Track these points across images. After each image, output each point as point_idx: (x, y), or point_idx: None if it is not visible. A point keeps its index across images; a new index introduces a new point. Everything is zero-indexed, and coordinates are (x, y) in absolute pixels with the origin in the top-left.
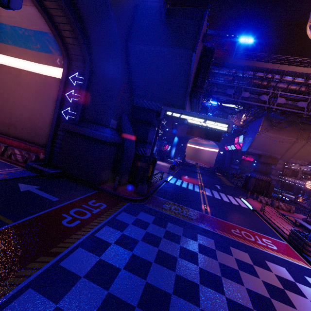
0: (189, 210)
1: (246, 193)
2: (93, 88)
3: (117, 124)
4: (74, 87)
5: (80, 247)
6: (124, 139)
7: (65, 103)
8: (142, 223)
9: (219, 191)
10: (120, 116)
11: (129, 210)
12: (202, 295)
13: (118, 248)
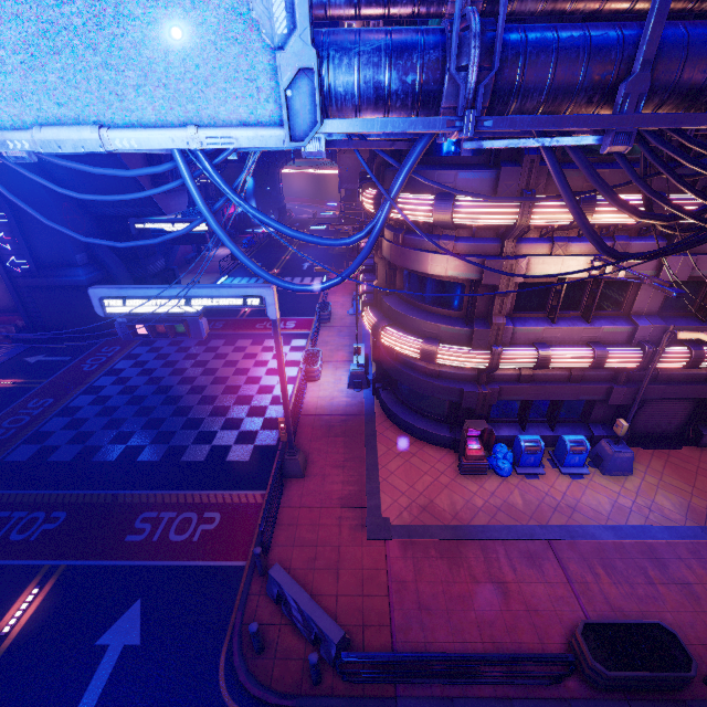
0: (219, 321)
1: (354, 259)
2: (28, 224)
3: (88, 256)
4: (1, 229)
5: (104, 376)
6: (107, 270)
7: (3, 252)
8: (156, 349)
9: (299, 274)
10: (85, 244)
11: (146, 343)
12: (188, 372)
13: (132, 369)
